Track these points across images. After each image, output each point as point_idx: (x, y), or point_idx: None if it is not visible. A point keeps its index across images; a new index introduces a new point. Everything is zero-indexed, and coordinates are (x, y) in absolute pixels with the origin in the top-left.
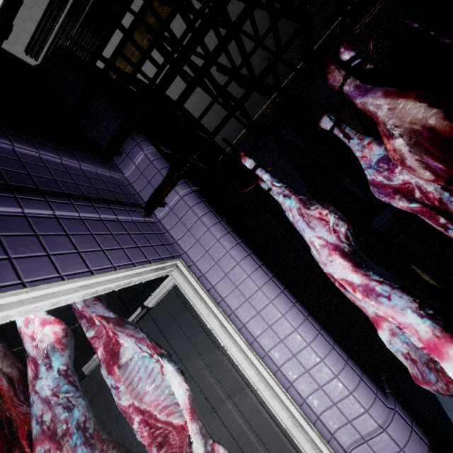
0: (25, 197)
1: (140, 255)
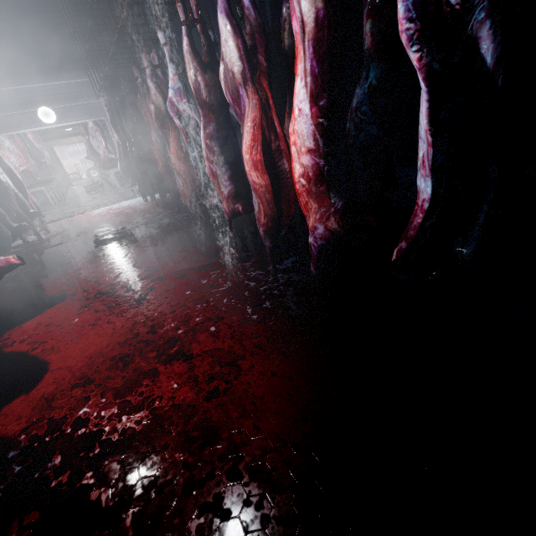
0: (66, 101)
1: (91, 116)
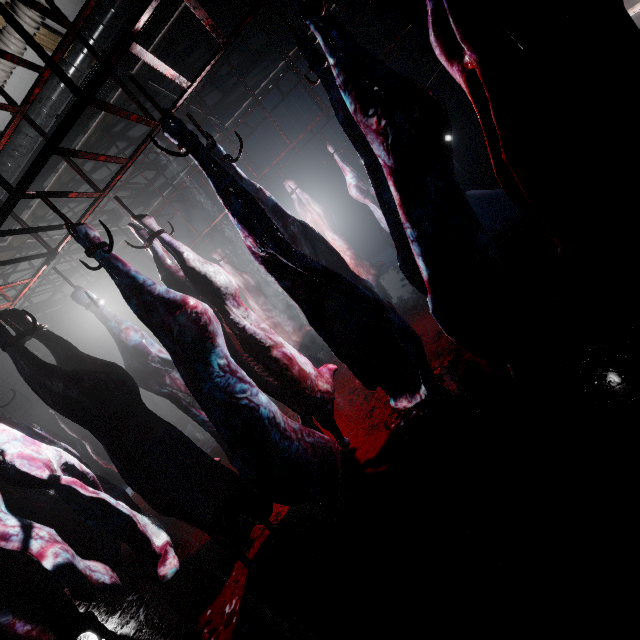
0: None
1: None
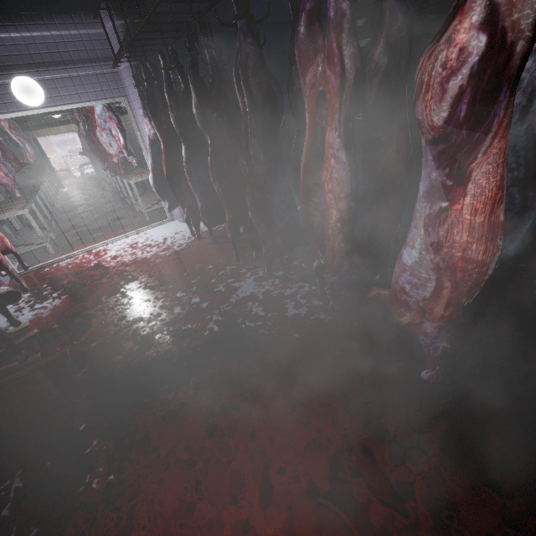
0: (61, 68)
1: (103, 95)
